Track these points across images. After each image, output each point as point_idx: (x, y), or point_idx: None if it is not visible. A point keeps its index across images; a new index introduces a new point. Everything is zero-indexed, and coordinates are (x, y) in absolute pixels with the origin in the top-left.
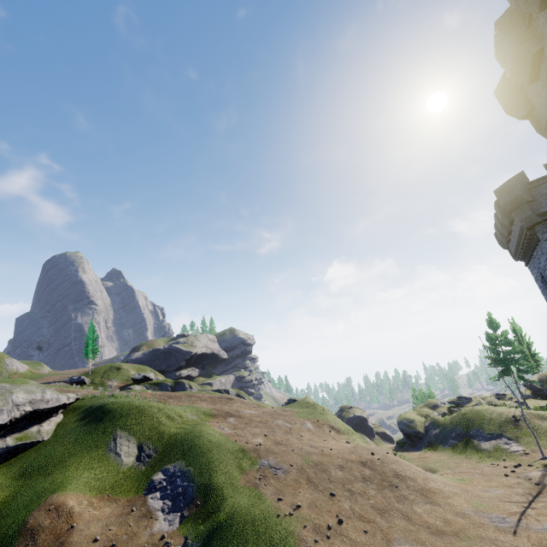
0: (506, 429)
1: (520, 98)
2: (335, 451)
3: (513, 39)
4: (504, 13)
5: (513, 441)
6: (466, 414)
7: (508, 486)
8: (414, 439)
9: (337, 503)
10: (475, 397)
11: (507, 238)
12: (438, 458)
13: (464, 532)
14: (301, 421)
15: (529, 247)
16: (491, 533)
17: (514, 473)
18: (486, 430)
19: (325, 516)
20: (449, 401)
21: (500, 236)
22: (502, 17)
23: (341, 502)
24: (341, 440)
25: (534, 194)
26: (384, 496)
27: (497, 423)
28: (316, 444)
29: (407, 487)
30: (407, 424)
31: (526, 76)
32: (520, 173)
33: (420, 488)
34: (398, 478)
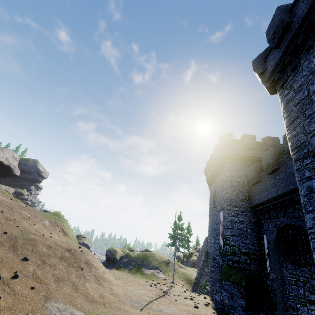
0: (162, 265)
1: (263, 65)
2: (53, 238)
3: (282, 14)
4: (283, 5)
5: (162, 272)
6: (146, 254)
7: (149, 290)
8: (111, 262)
9: (24, 265)
10: (154, 252)
11: (209, 169)
12: (118, 273)
13: (110, 304)
14: (42, 218)
15: (217, 173)
16: (127, 307)
17: (155, 286)
18: (152, 264)
19: (3, 270)
20: (141, 250)
21: (207, 166)
22: (281, 6)
23: (29, 265)
24: (63, 239)
25: (232, 144)
26: (68, 271)
27: (159, 261)
28: (42, 232)
29: (89, 271)
30: (112, 252)
31: (276, 40)
32: (231, 133)
33: (98, 274)
34: (87, 264)
